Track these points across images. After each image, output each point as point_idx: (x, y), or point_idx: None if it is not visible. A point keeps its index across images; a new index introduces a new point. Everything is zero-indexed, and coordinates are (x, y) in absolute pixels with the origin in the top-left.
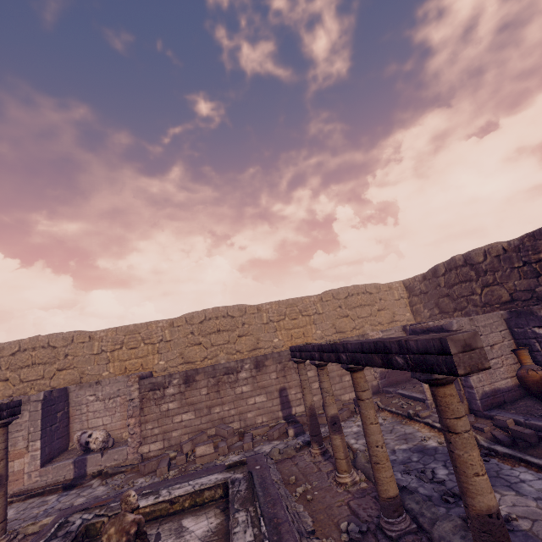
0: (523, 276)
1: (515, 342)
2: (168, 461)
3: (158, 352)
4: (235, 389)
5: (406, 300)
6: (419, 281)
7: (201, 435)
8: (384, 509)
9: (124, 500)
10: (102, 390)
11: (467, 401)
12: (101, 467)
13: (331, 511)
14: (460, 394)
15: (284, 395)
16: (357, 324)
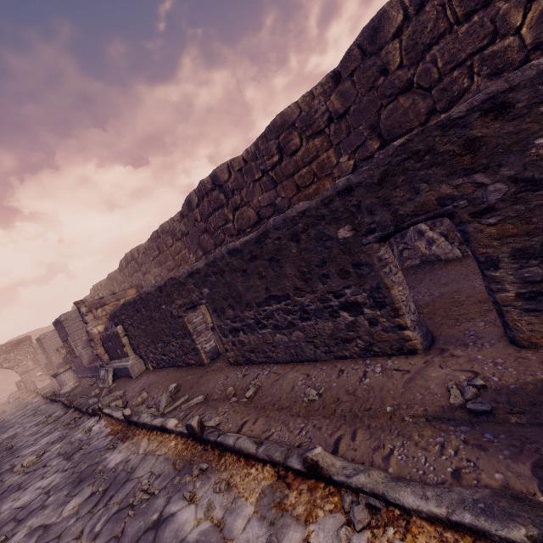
0: None
1: None
2: None
3: None
4: None
5: None
6: None
7: None
8: None
9: None
10: None
11: None
12: None
13: None
14: None
15: None
16: None
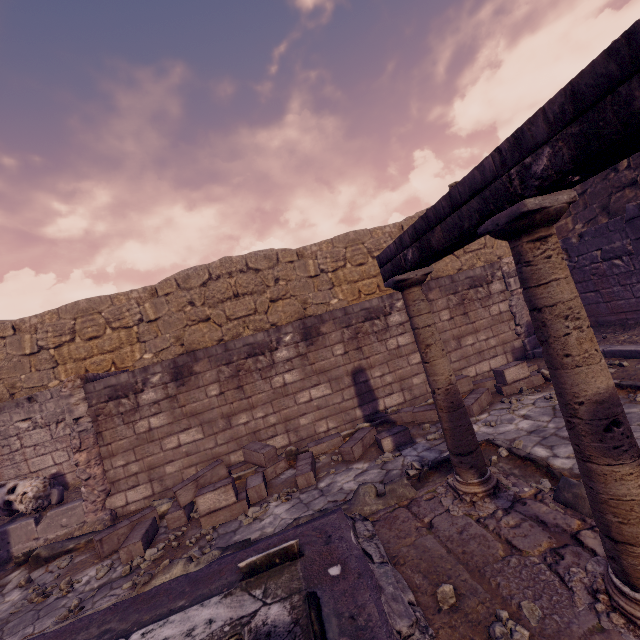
0: None
1: None
2: (146, 529)
3: (139, 341)
4: (270, 380)
5: None
6: None
7: (212, 469)
8: None
9: None
10: (40, 410)
11: None
12: (37, 543)
13: None
14: None
15: (362, 381)
16: (465, 263)
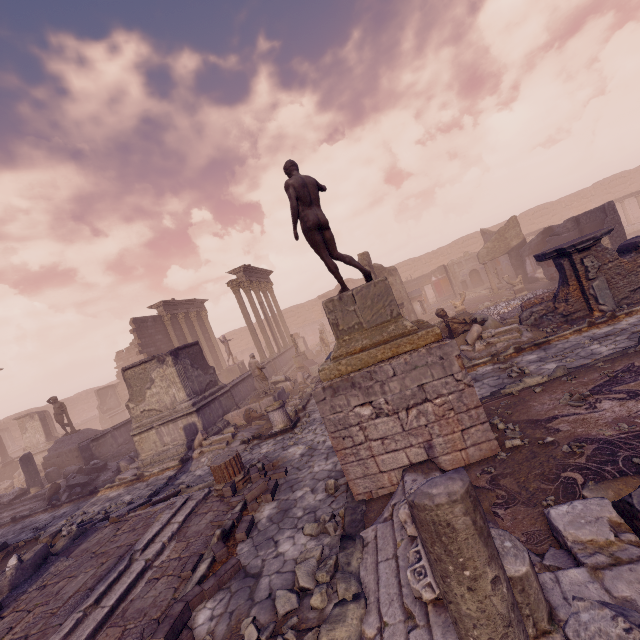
0: None
1: None
2: None
3: None
4: None
5: None
6: None
7: None
8: None
9: None
10: None
11: None
12: None
13: None
14: None
15: None
16: (616, 196)
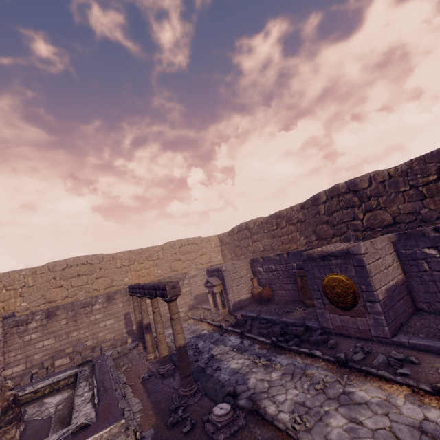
0: (268, 237)
1: (253, 275)
2: (30, 375)
3: (21, 296)
4: (90, 317)
5: (219, 247)
6: (226, 236)
7: (60, 353)
8: (161, 362)
9: (4, 386)
10: None
11: (228, 308)
12: None
13: (139, 372)
14: (225, 304)
15: (128, 317)
16: (186, 265)
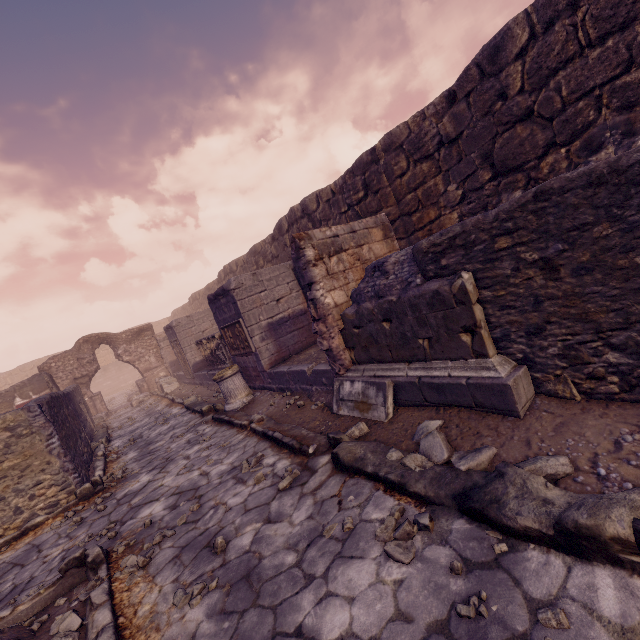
0: None
1: None
2: None
3: None
4: None
5: None
6: (171, 319)
7: None
8: None
9: None
10: None
11: None
12: None
13: None
14: None
15: None
16: None
